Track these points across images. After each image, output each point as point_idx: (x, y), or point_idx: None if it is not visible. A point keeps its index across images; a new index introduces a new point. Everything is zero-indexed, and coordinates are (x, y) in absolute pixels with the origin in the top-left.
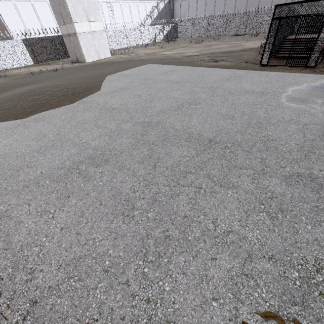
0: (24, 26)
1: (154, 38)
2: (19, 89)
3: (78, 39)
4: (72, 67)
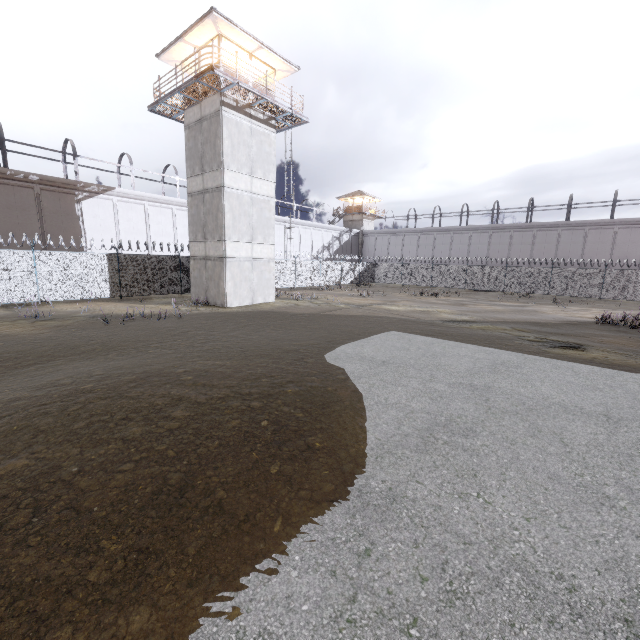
0: (117, 235)
1: (339, 279)
2: (69, 368)
3: (224, 266)
4: (197, 313)
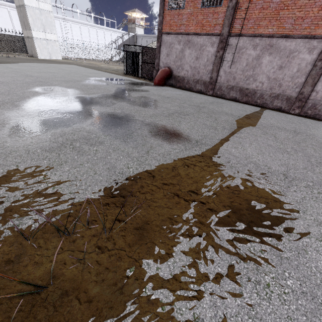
0: None
1: (111, 58)
2: None
3: (34, 41)
4: (24, 58)
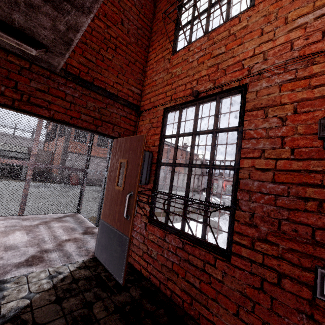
0: None
1: None
2: None
3: None
4: None
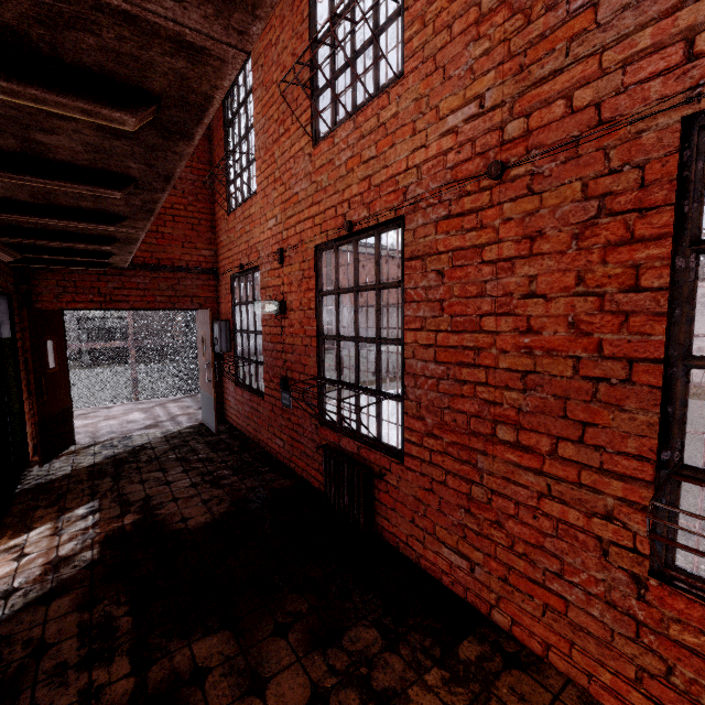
0: None
1: None
2: None
3: None
4: None
